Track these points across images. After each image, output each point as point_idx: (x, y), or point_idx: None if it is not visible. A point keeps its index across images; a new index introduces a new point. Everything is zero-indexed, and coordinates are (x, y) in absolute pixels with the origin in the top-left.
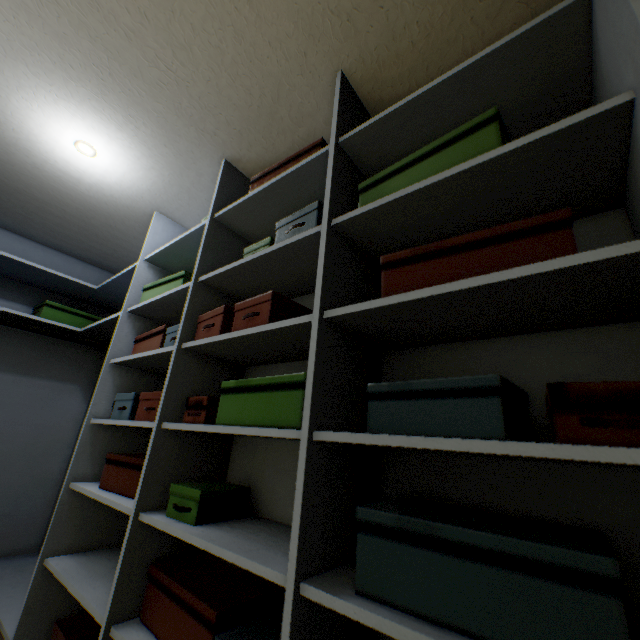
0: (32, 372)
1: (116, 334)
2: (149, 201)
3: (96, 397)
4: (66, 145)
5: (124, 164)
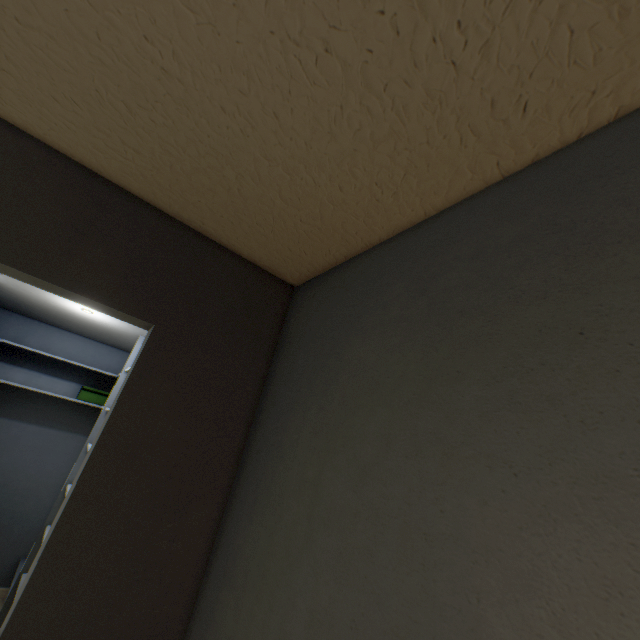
0: (77, 430)
1: (96, 425)
2: (133, 331)
3: (74, 469)
4: (79, 309)
5: (109, 317)
